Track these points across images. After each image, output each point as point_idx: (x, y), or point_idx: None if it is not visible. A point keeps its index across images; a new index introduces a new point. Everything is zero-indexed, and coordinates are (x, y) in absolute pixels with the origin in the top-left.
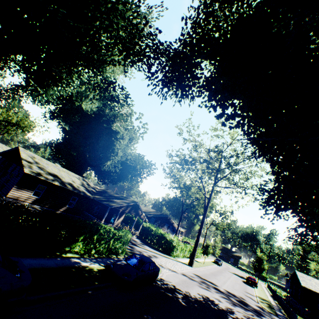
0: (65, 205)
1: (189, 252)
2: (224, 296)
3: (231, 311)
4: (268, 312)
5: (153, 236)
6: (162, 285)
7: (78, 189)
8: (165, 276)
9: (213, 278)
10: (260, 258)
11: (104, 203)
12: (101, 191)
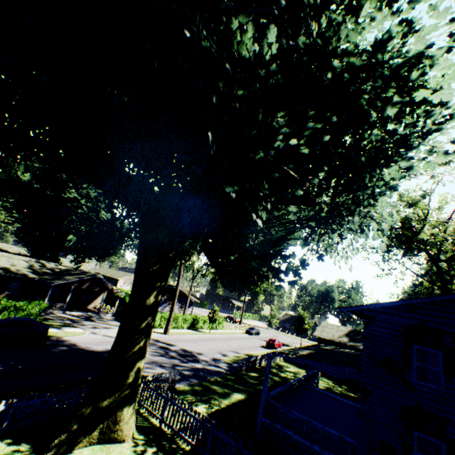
0: (4, 291)
1: (188, 322)
2: (159, 351)
3: None
4: (220, 362)
5: None
6: (53, 342)
7: (16, 272)
8: (77, 339)
9: (187, 342)
10: (301, 317)
11: (46, 282)
12: (62, 271)
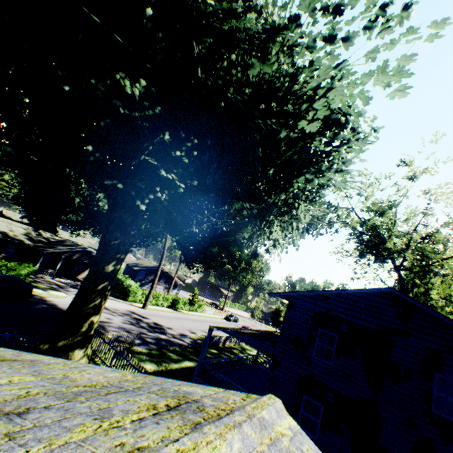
0: (1, 253)
1: (169, 302)
2: (132, 321)
3: (106, 322)
4: (186, 337)
5: (119, 285)
6: (36, 300)
7: (13, 237)
8: (58, 300)
9: (162, 318)
10: (278, 310)
11: (39, 249)
12: (56, 241)
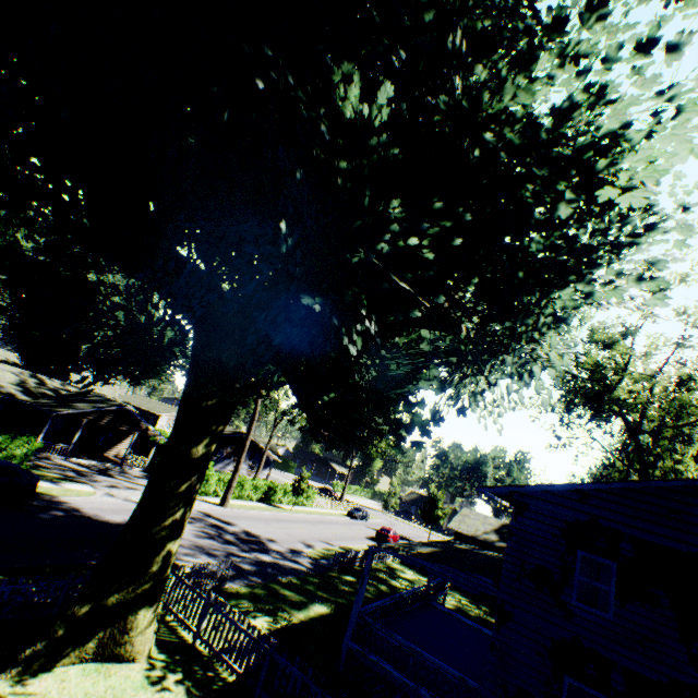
0: None
1: (260, 491)
2: (209, 531)
3: None
4: (301, 555)
5: None
6: (43, 504)
7: None
8: (81, 501)
9: (254, 521)
10: (433, 498)
11: (43, 409)
12: (71, 394)
